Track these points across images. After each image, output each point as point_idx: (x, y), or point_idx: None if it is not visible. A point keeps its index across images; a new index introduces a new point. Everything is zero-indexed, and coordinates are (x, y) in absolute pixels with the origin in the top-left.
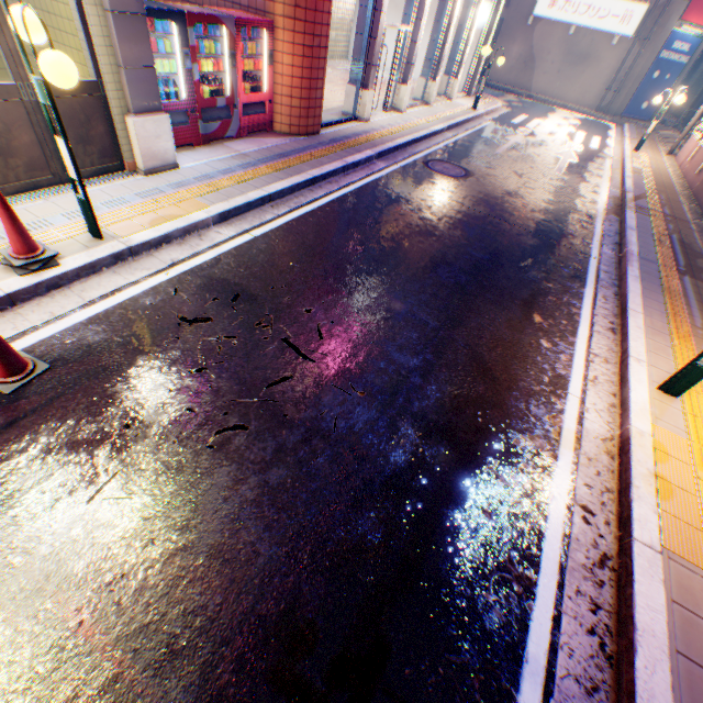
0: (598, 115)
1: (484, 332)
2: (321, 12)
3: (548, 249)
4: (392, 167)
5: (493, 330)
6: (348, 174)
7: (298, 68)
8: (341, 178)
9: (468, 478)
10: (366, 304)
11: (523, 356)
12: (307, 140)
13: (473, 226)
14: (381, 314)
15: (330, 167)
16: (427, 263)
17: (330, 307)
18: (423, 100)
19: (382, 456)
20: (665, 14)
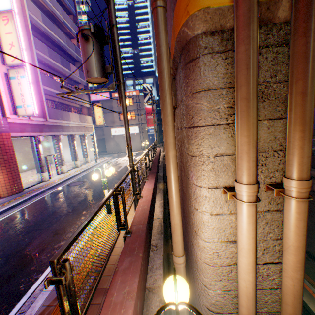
0: (142, 150)
1: (62, 223)
2: (12, 162)
3: (101, 192)
4: (54, 190)
5: (66, 221)
6: (33, 198)
7: (7, 177)
8: (28, 201)
9: (32, 262)
10: (18, 234)
11: (73, 223)
12: (17, 194)
13: (77, 196)
14: (23, 234)
15: (22, 199)
16: (51, 212)
17: (1, 240)
18: (76, 166)
19: (0, 271)
20: (143, 127)
